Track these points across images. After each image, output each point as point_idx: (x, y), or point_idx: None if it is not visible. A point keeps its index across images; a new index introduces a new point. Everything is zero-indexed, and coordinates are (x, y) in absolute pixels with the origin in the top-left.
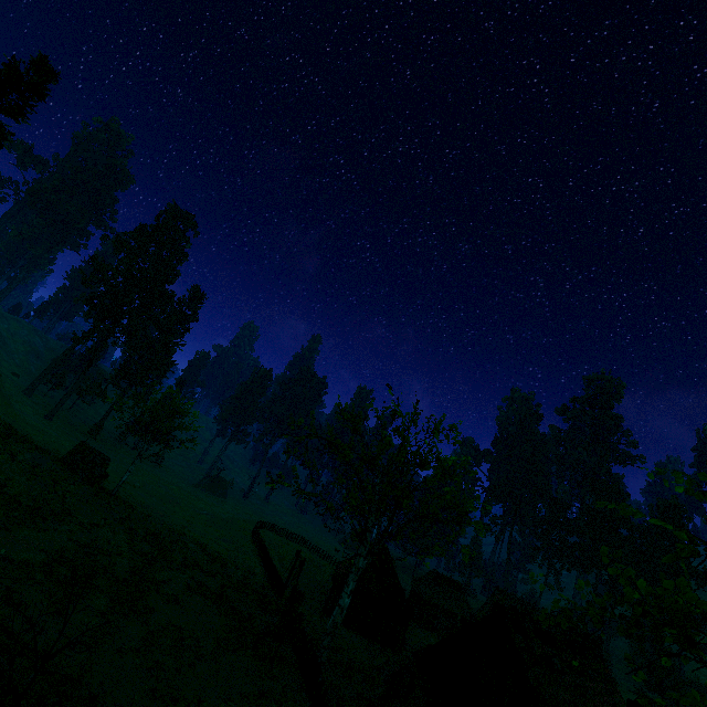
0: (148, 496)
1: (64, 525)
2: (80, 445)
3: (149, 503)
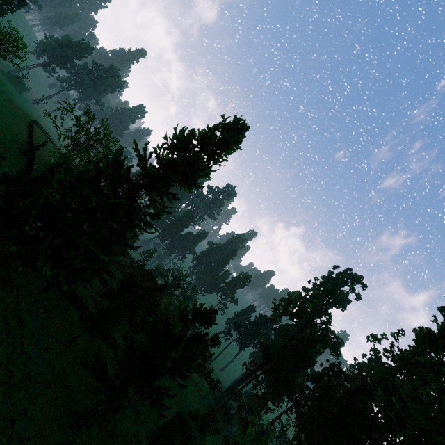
0: None
1: None
2: None
3: None
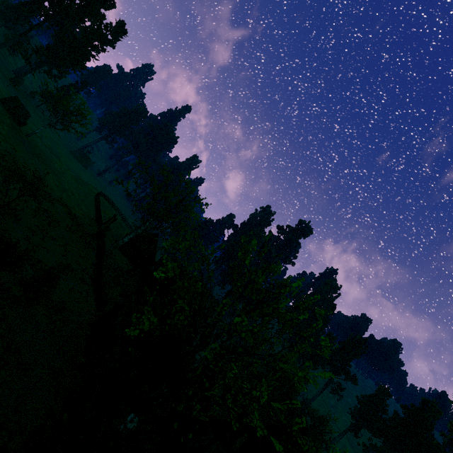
0: (43, 145)
1: (3, 141)
2: (15, 98)
3: (43, 149)
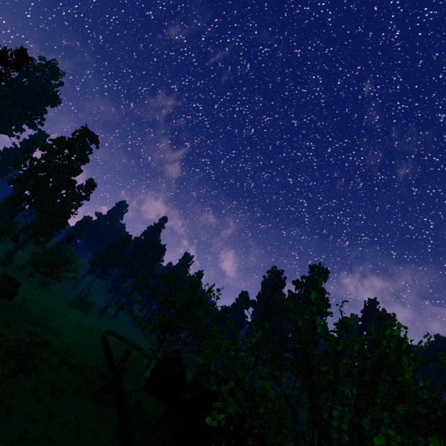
0: (38, 308)
1: None
2: (3, 274)
3: (38, 312)
